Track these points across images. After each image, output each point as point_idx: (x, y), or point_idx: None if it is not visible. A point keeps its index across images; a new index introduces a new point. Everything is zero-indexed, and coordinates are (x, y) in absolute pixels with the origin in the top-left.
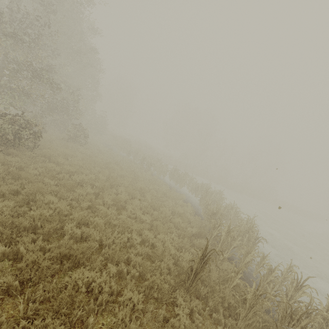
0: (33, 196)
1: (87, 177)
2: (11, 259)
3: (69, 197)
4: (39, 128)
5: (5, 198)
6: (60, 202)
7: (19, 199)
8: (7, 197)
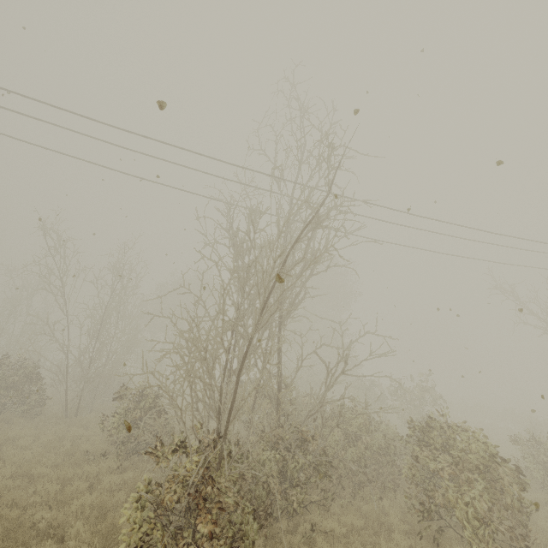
0: None
1: None
2: None
3: None
4: None
5: None
6: None
7: None
8: None
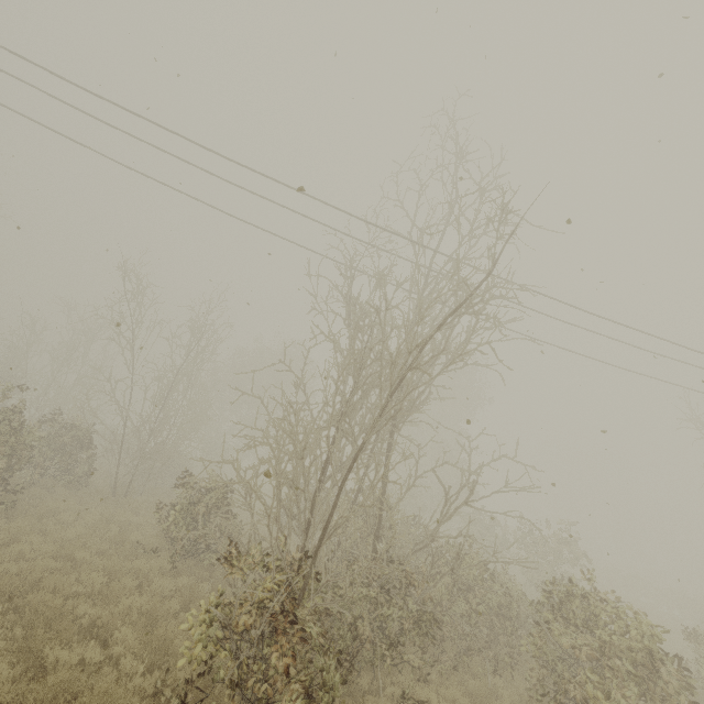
0: None
1: None
2: None
3: None
4: None
5: None
6: None
7: None
8: None
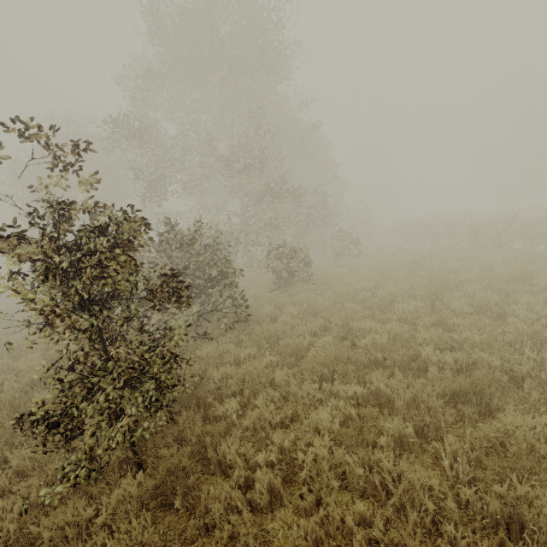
0: (346, 327)
1: (396, 288)
2: (374, 405)
3: (391, 318)
4: (305, 250)
5: (319, 337)
6: (384, 327)
7: (334, 333)
8: (319, 335)
